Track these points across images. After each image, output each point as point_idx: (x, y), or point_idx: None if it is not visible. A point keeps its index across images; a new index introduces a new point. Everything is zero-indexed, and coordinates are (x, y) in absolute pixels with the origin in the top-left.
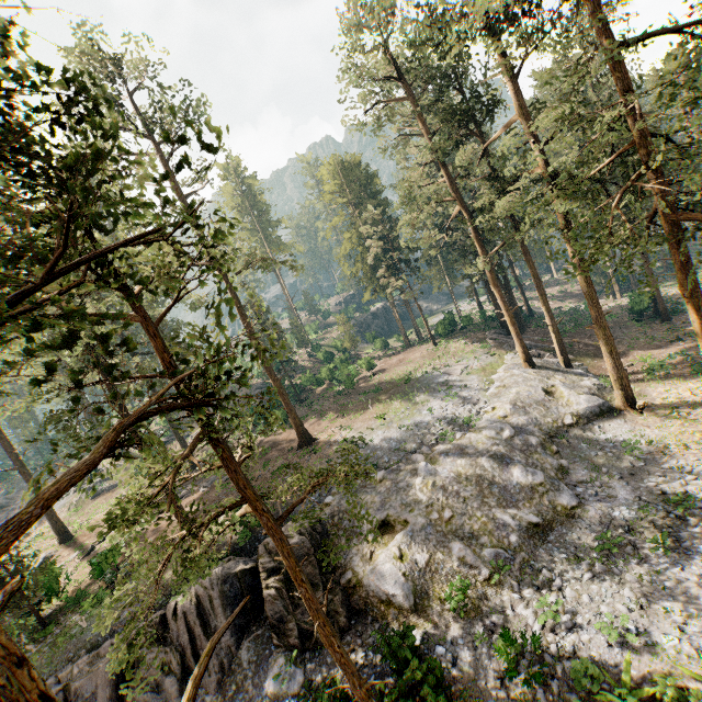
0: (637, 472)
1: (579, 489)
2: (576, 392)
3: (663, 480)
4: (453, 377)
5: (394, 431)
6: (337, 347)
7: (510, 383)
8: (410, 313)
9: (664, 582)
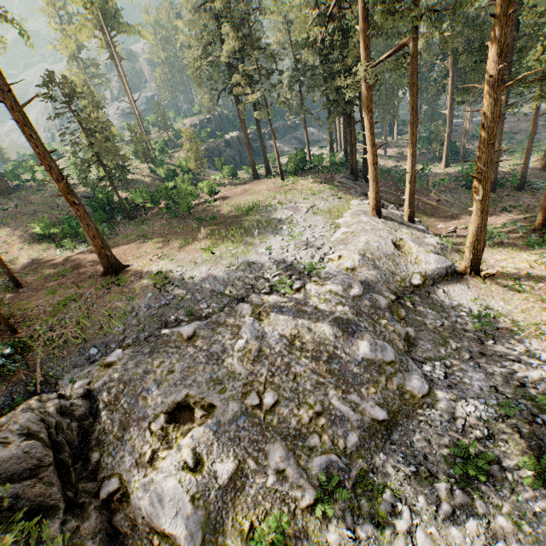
0: (488, 351)
1: (426, 368)
2: (424, 249)
3: (520, 368)
4: (298, 215)
5: (221, 269)
6: (181, 166)
7: (358, 230)
8: (263, 142)
9: None
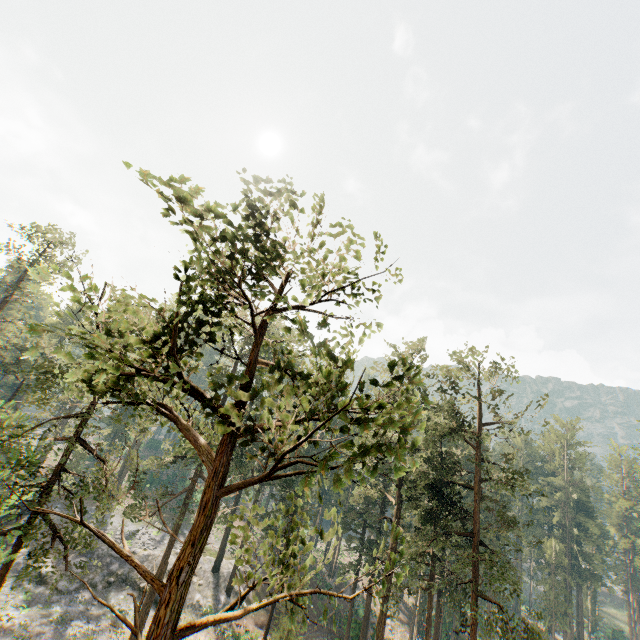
0: (94, 615)
1: (76, 595)
2: None
3: (84, 620)
4: None
5: (119, 519)
6: None
7: None
8: None
9: (1, 609)
